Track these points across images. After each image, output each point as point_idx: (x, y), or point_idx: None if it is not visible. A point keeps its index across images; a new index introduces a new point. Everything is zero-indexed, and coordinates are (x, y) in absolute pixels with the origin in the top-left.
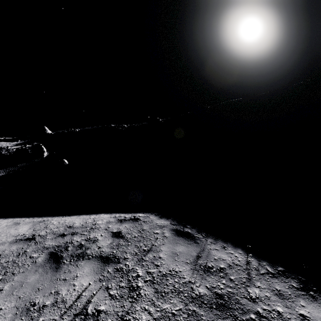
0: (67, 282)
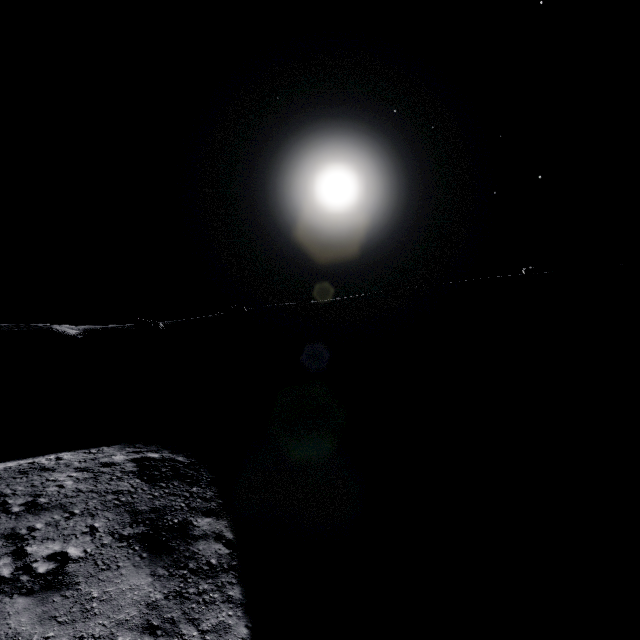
0: (53, 476)
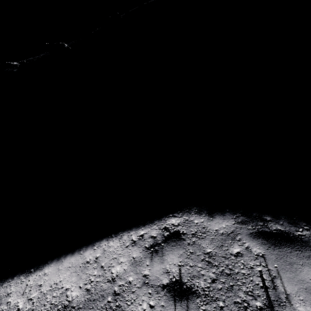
0: None
